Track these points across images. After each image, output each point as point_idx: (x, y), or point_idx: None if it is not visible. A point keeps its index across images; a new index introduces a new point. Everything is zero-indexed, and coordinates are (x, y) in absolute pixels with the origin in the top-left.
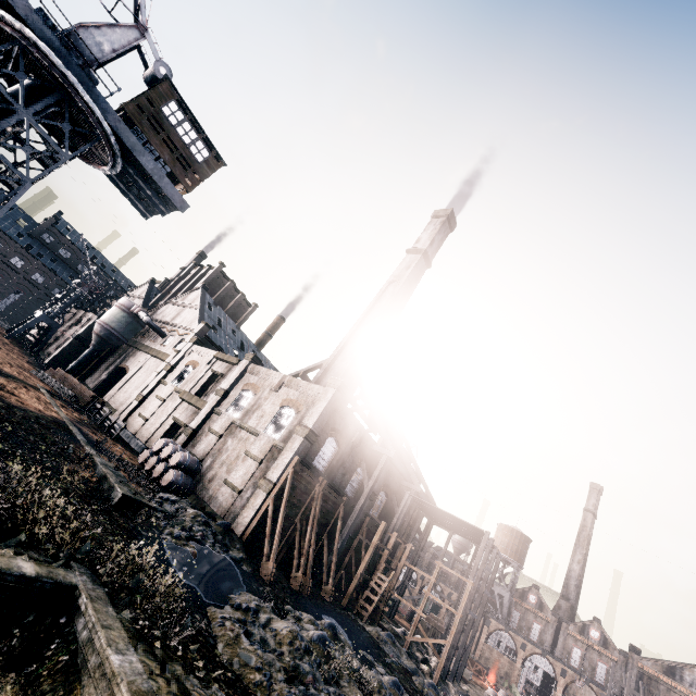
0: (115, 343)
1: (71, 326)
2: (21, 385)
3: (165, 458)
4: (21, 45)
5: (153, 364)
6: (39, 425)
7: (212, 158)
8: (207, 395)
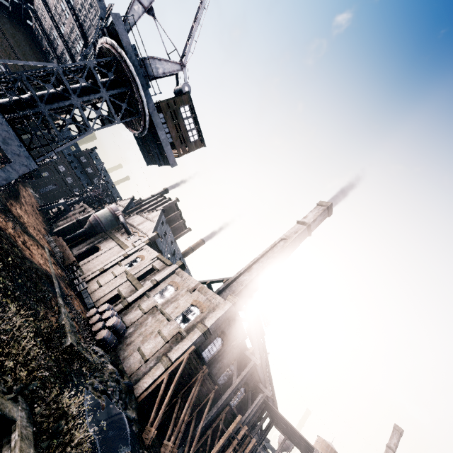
0: (99, 230)
1: (77, 213)
2: (35, 243)
3: (105, 318)
4: (117, 59)
5: (117, 250)
6: (36, 275)
7: (199, 140)
8: (144, 281)
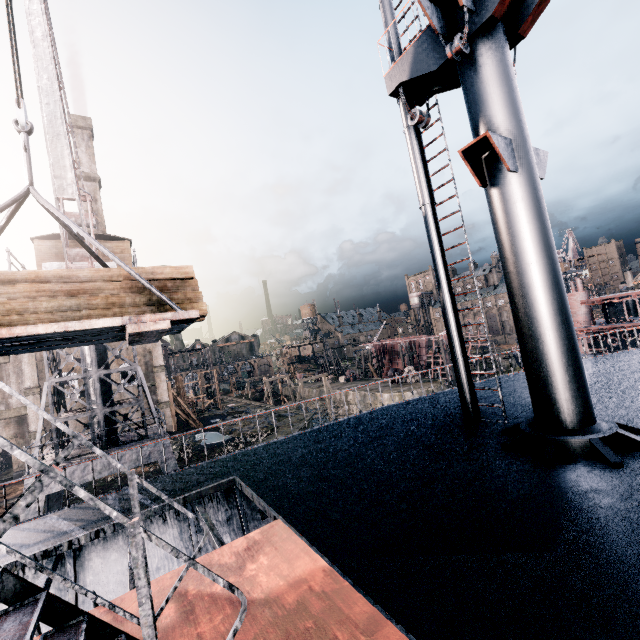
0: None
1: None
2: None
3: None
4: None
5: None
6: None
7: None
8: (0, 404)
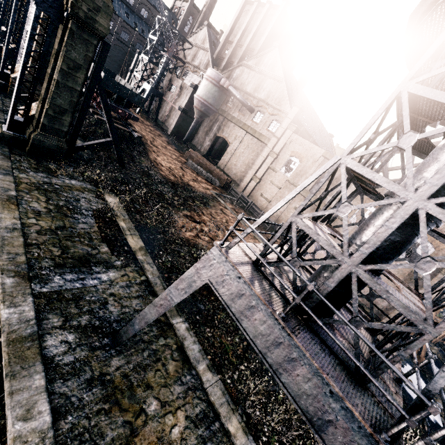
0: (211, 114)
1: (166, 91)
2: (221, 212)
3: None
4: None
5: (252, 143)
6: None
7: None
8: None
